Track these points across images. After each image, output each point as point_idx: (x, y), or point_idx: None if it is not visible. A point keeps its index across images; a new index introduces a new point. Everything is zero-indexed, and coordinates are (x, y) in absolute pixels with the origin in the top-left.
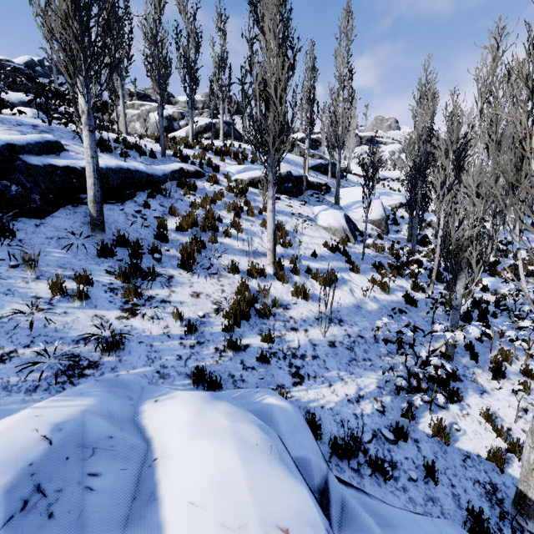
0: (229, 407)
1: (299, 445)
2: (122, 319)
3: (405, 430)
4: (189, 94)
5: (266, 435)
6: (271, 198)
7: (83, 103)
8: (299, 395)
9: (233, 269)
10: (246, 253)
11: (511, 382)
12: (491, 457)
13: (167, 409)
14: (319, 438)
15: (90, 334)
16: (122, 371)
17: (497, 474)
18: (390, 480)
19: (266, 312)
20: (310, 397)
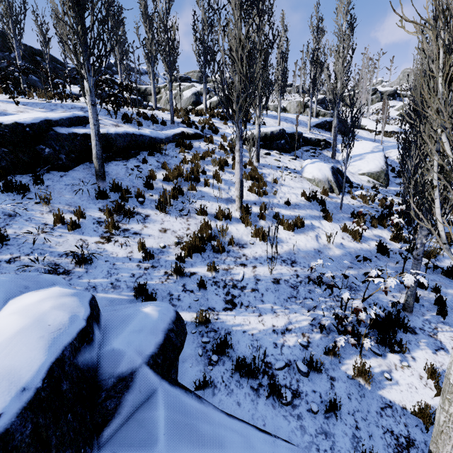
0: (71, 301)
1: (128, 341)
2: (99, 244)
3: (324, 367)
4: (203, 71)
5: (68, 322)
6: (238, 151)
7: (87, 84)
8: (225, 319)
9: (201, 212)
10: (217, 199)
11: None
12: (418, 413)
13: (32, 296)
14: (227, 355)
15: (71, 251)
16: (85, 279)
17: (421, 431)
18: (287, 405)
19: (219, 248)
20: (236, 322)
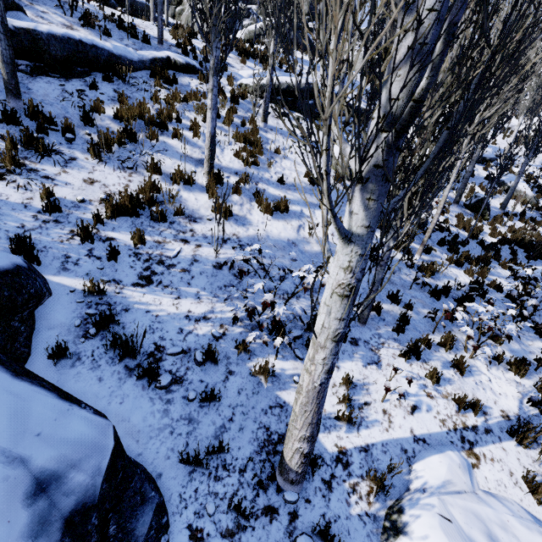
0: None
1: None
2: None
3: (228, 360)
4: None
5: None
6: (210, 92)
7: None
8: (130, 295)
9: (153, 168)
10: (181, 156)
11: (424, 366)
12: None
13: None
14: (109, 331)
15: None
16: None
17: None
18: (160, 389)
19: (159, 216)
20: (143, 300)
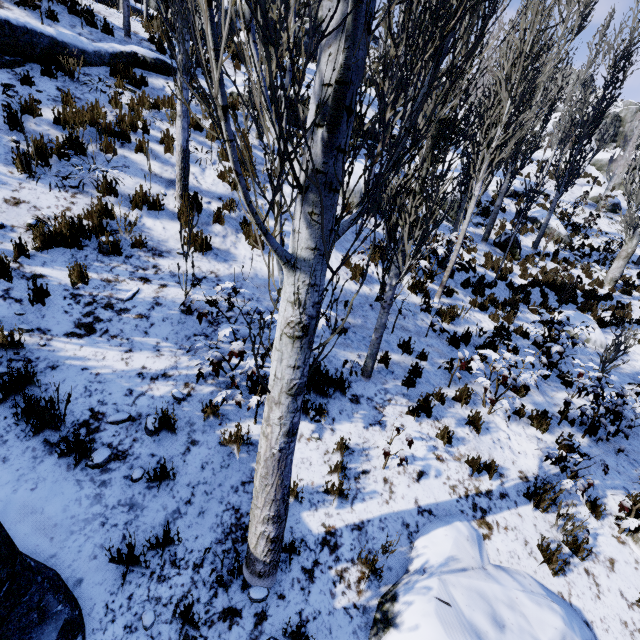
0: None
1: None
2: None
3: (192, 427)
4: None
5: None
6: (179, 95)
7: None
8: (61, 347)
9: (107, 188)
10: (145, 175)
11: (436, 425)
12: None
13: None
14: (23, 395)
15: None
16: None
17: None
18: (93, 468)
19: (109, 248)
20: (79, 354)
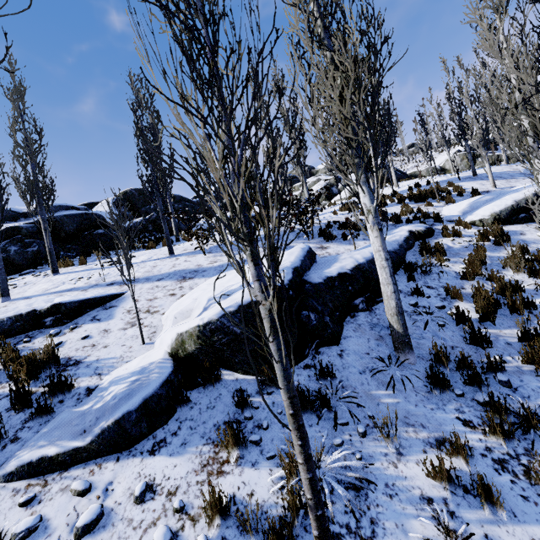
0: None
1: None
2: None
3: None
4: None
5: None
6: None
7: (367, 202)
8: None
9: None
10: None
11: None
12: None
13: None
14: None
15: None
16: None
17: None
18: None
19: None
20: None
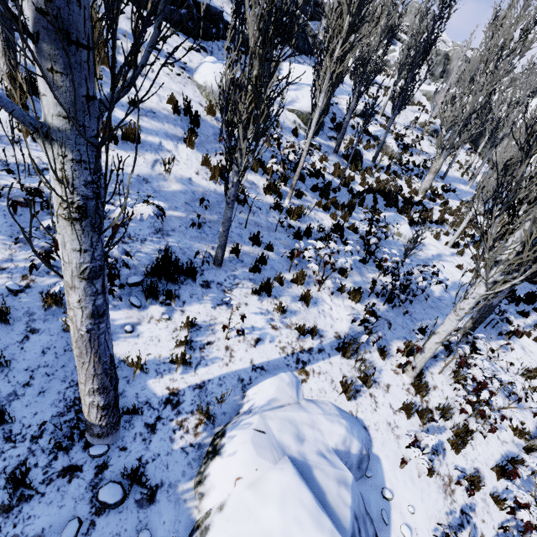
0: None
1: None
2: None
3: (32, 317)
4: None
5: None
6: None
7: None
8: None
9: None
10: None
11: (274, 302)
12: (133, 365)
13: None
14: None
15: None
16: None
17: (126, 382)
18: None
19: None
20: None
